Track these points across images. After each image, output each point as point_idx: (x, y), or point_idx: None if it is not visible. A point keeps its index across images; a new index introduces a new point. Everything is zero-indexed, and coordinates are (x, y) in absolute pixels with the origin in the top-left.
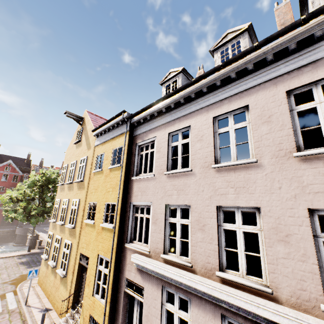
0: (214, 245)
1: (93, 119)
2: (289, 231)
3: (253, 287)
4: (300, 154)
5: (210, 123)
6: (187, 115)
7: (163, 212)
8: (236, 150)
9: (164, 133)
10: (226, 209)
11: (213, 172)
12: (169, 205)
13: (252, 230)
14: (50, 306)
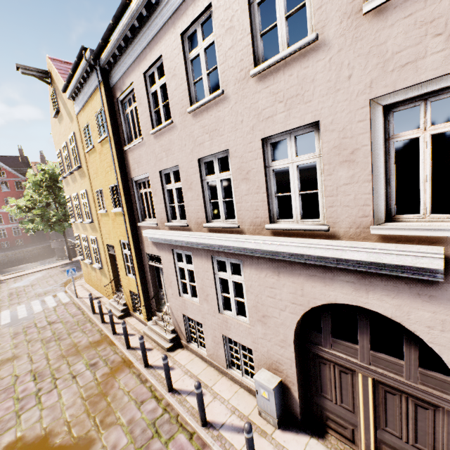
0: (200, 200)
1: (63, 71)
2: (249, 168)
3: (227, 227)
4: (255, 72)
5: (179, 46)
6: (156, 37)
7: (159, 181)
8: (208, 81)
9: (139, 75)
10: (206, 160)
11: (191, 119)
12: (163, 171)
13: (226, 176)
14: (100, 295)
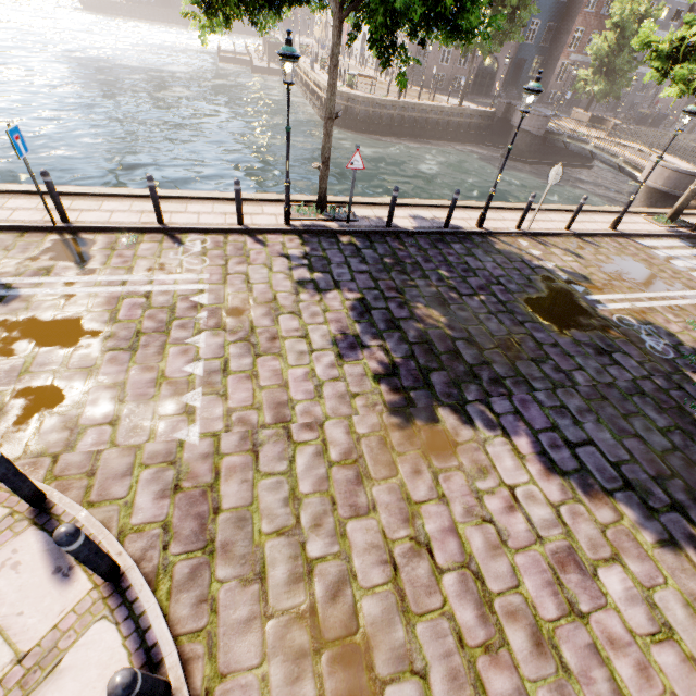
0: None
1: None
2: None
3: None
4: None
5: None
6: None
7: None
8: None
9: None
10: None
11: None
12: None
13: None
14: None
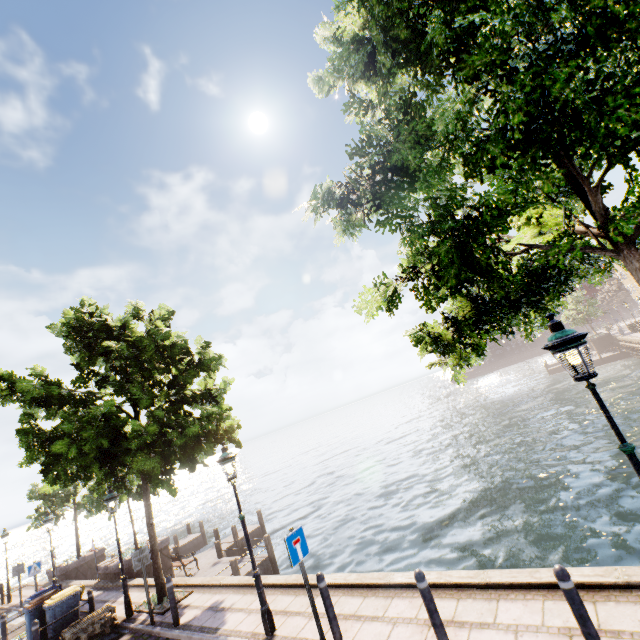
0: None
1: None
2: None
3: None
4: None
5: None
6: None
7: None
8: None
9: None
10: None
11: None
12: None
13: None
14: None
